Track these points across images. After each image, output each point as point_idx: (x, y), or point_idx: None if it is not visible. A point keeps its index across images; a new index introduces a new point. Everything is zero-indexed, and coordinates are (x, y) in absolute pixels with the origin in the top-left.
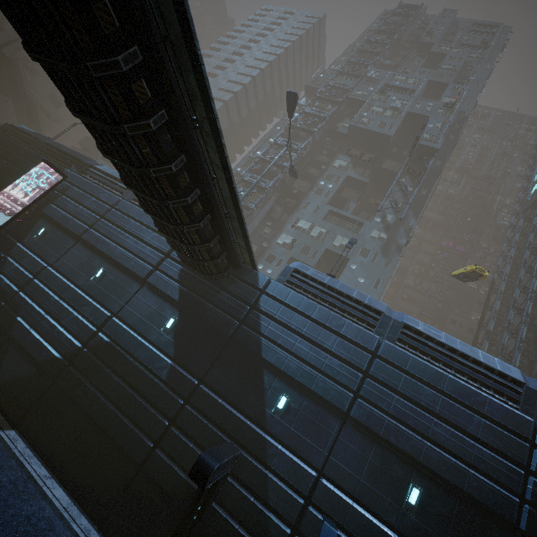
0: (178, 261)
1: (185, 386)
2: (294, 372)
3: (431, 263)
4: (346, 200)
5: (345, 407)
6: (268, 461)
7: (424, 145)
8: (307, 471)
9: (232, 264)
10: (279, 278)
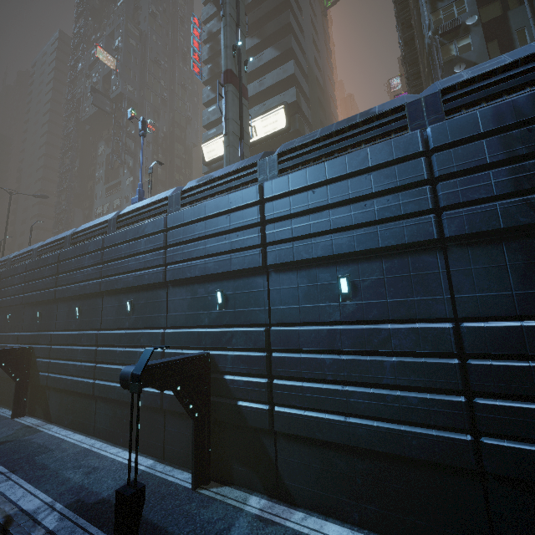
0: None
1: None
2: None
3: None
4: (118, 171)
5: None
6: None
7: (115, 97)
8: None
9: None
10: None
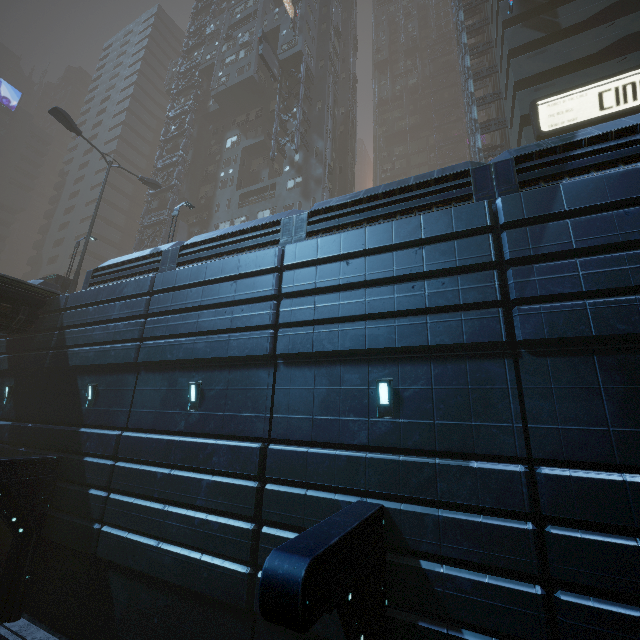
0: (5, 336)
1: (21, 434)
2: (93, 359)
3: None
4: (258, 173)
5: (132, 358)
6: (83, 448)
7: (286, 59)
8: (110, 434)
9: (29, 304)
10: (83, 287)
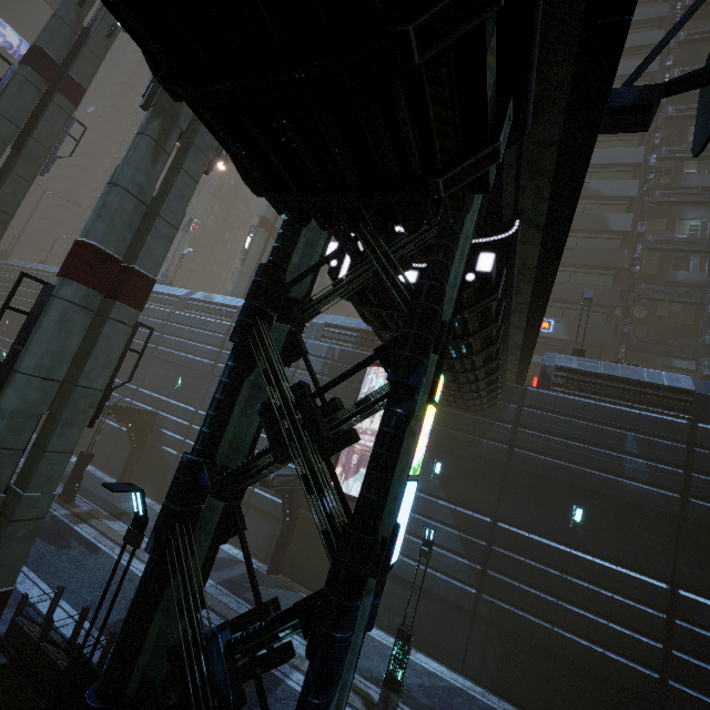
0: None
1: None
2: None
3: None
4: None
5: None
6: None
7: None
8: None
9: None
10: None
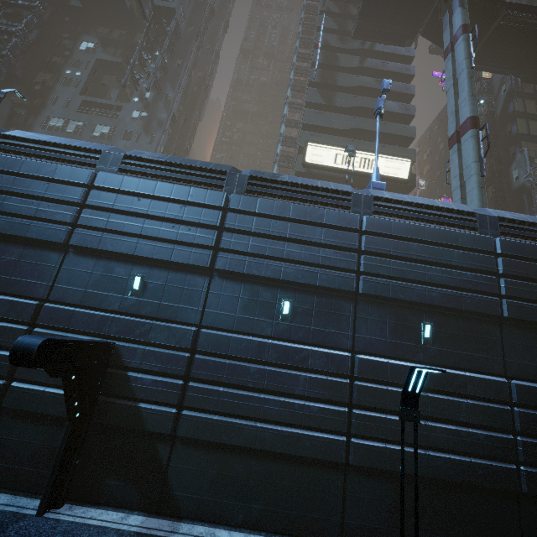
0: None
1: None
2: None
3: (257, 153)
4: (108, 89)
5: None
6: None
7: (160, 6)
8: None
9: None
10: None
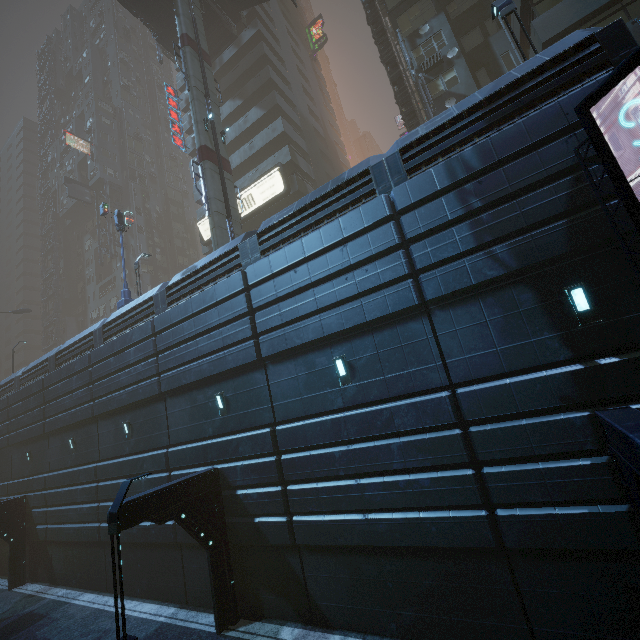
0: None
1: None
2: None
3: None
4: (111, 265)
5: None
6: None
7: (94, 184)
8: None
9: None
10: None
